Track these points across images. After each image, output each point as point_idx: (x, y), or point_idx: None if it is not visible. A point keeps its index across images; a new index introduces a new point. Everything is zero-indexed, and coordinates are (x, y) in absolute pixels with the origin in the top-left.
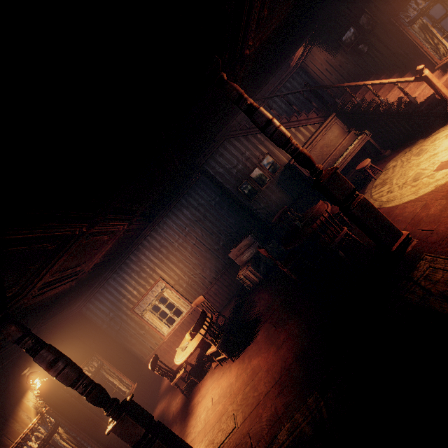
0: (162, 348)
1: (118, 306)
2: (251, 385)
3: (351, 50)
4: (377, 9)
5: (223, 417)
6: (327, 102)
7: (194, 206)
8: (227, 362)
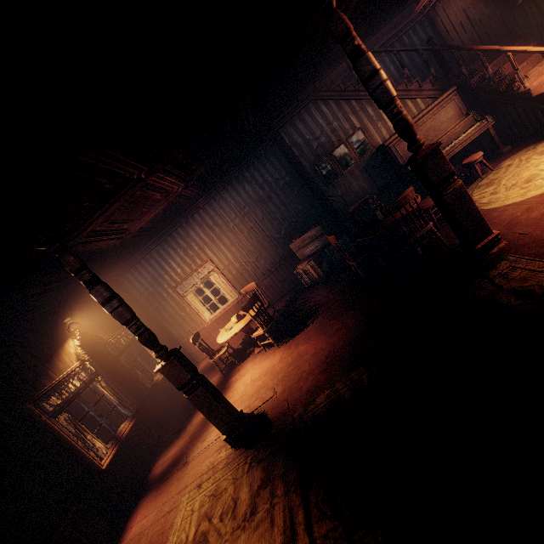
0: (201, 333)
1: (159, 282)
2: (295, 365)
3: None
4: None
5: (262, 389)
6: (449, 70)
7: (259, 183)
8: (271, 349)
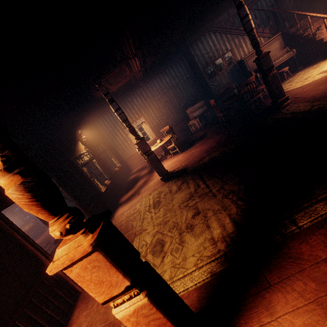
0: (135, 155)
1: (115, 126)
2: (191, 156)
3: None
4: None
5: (175, 166)
6: (279, 23)
7: (173, 76)
8: (176, 155)
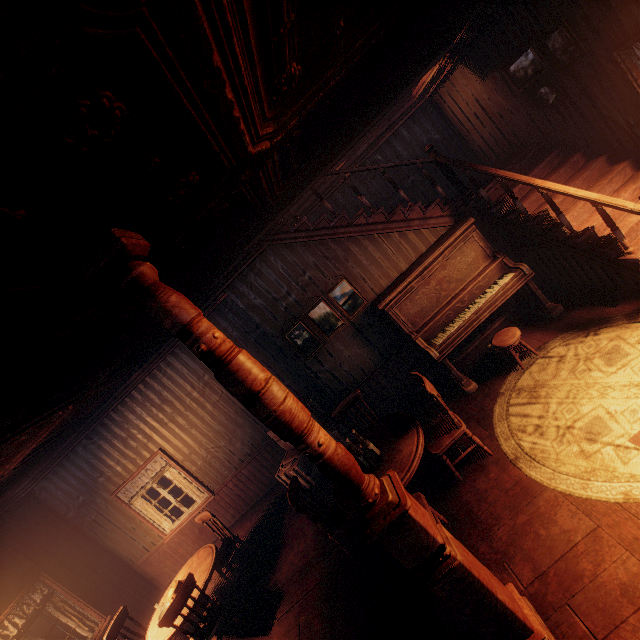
0: (162, 550)
1: (92, 488)
2: None
3: (523, 92)
4: (588, 24)
5: None
6: (464, 188)
7: None
8: None
